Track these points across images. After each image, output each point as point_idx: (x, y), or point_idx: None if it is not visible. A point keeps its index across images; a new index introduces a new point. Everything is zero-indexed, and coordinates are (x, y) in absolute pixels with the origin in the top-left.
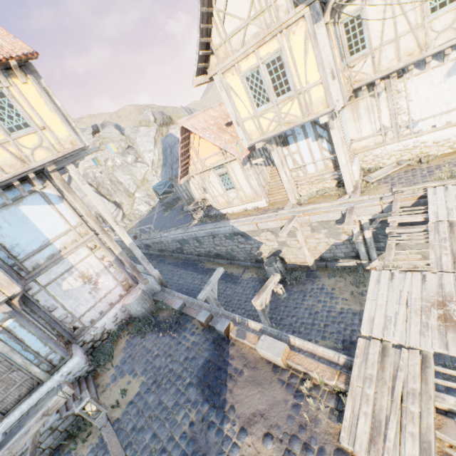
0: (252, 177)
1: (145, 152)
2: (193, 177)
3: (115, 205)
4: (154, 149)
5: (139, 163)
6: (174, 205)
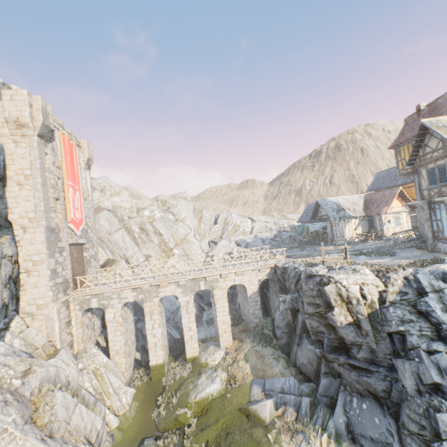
0: (409, 221)
1: (188, 217)
2: (350, 222)
3: (144, 255)
4: (194, 218)
5: (182, 223)
6: (301, 246)
